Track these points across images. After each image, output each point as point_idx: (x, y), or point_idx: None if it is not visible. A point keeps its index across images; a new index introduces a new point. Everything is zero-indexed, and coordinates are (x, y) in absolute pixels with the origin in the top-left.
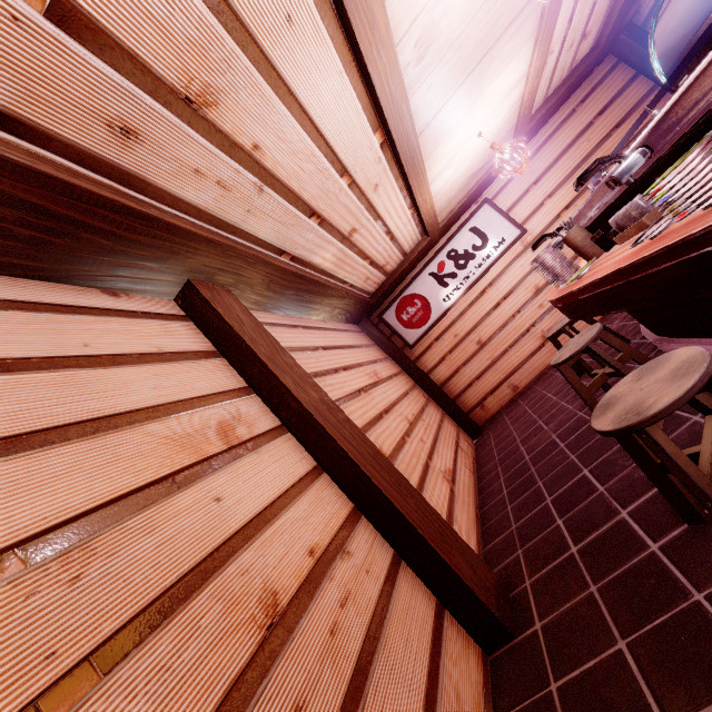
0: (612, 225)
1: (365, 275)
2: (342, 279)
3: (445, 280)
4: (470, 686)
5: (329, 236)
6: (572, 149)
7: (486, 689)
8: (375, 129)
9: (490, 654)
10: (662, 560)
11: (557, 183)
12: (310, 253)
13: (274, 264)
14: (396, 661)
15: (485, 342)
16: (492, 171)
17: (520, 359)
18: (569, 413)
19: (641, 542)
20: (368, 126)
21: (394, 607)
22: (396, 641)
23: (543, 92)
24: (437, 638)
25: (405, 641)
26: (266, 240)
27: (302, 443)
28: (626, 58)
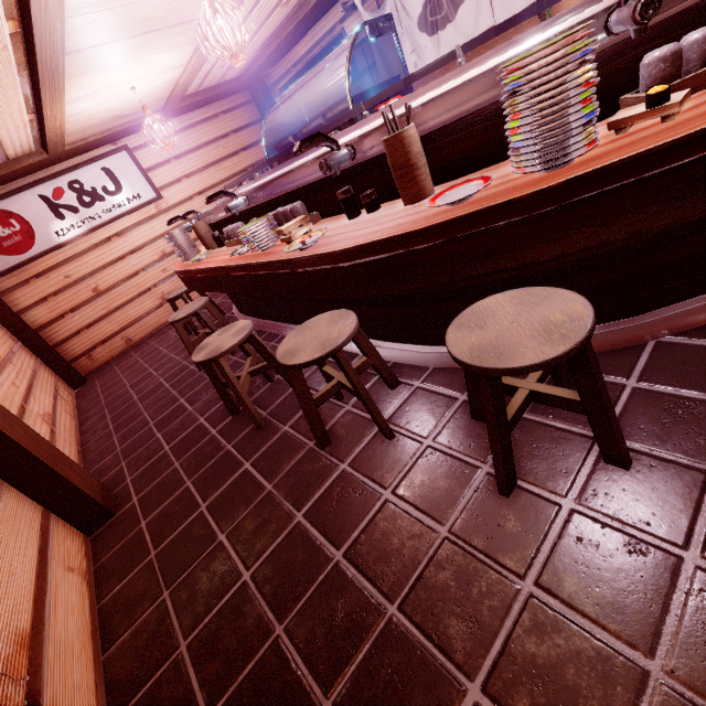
0: (225, 233)
1: None
2: None
3: (62, 211)
4: (75, 554)
5: None
6: (211, 147)
7: (88, 554)
8: (10, 16)
9: (91, 535)
10: (217, 436)
11: (196, 168)
12: None
13: None
14: (9, 545)
15: (103, 291)
16: (138, 124)
17: (138, 314)
18: (176, 362)
19: (208, 431)
20: (2, 8)
21: (2, 514)
22: (7, 534)
23: (196, 85)
24: (46, 530)
25: (16, 533)
26: None
27: None
28: (257, 102)
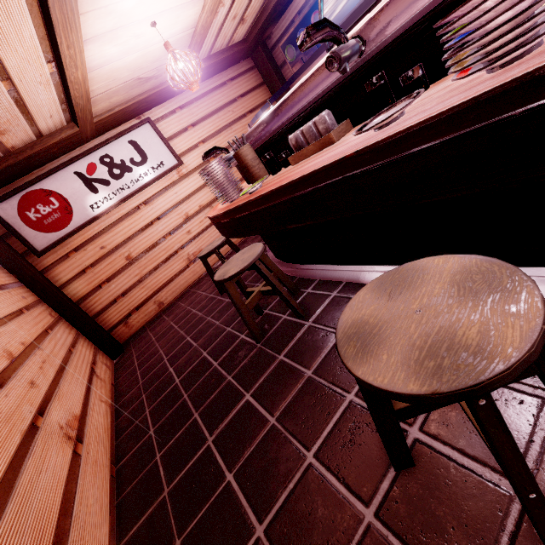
0: (292, 141)
1: None
2: None
3: (95, 185)
4: None
5: None
6: (222, 112)
7: None
8: None
9: None
10: (389, 540)
11: (210, 133)
12: None
13: None
14: None
15: (135, 258)
16: (158, 92)
17: (167, 278)
18: (217, 328)
19: (348, 506)
20: None
21: None
22: None
23: (209, 45)
24: None
25: None
26: None
27: None
28: (260, 67)
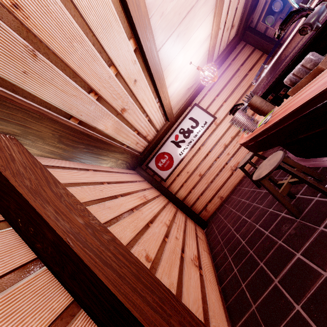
0: (287, 82)
1: (135, 141)
2: (121, 142)
3: (179, 144)
4: None
5: (107, 110)
6: (232, 80)
7: None
8: (129, 36)
9: None
10: None
11: (227, 95)
12: (94, 120)
13: (60, 122)
14: None
15: (203, 174)
16: (197, 89)
17: (222, 182)
18: (261, 210)
19: None
20: (124, 31)
21: None
22: None
23: (217, 52)
24: None
25: None
26: (52, 104)
27: (57, 276)
28: (249, 42)
